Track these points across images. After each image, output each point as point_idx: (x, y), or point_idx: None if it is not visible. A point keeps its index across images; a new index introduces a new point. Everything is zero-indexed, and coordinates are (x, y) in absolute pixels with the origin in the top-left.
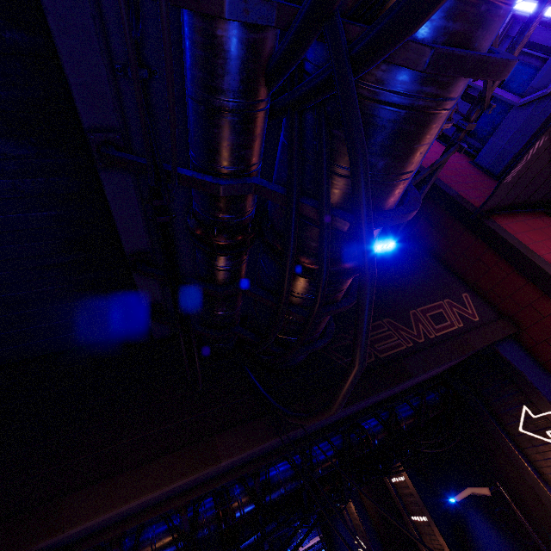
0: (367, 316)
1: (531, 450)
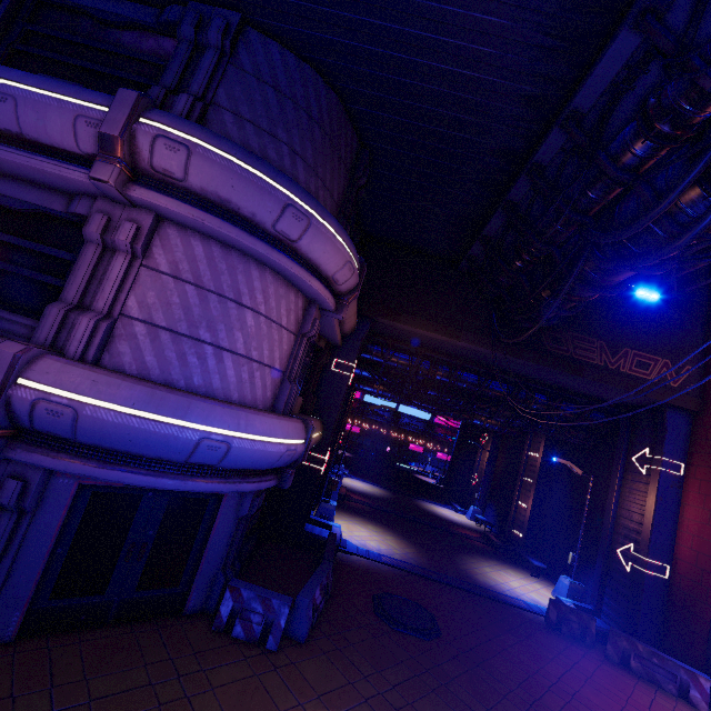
0: (547, 316)
1: (629, 473)
